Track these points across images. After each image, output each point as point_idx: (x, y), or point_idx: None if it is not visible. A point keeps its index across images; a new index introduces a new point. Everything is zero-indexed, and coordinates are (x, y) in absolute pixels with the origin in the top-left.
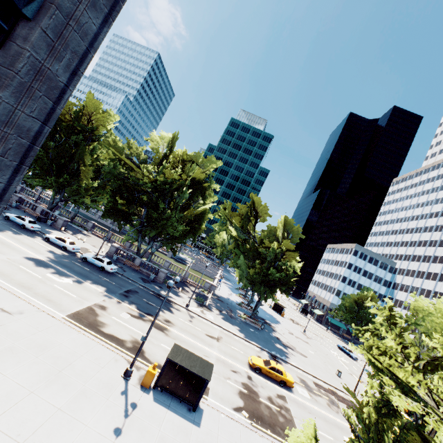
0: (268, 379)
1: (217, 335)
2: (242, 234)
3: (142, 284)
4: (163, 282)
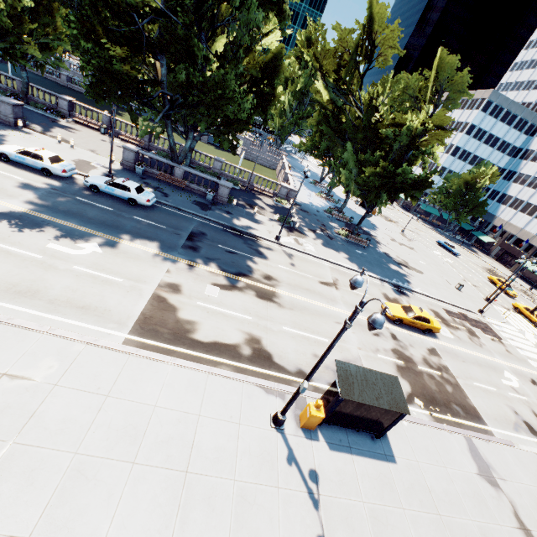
0: (409, 329)
1: (331, 277)
2: (336, 95)
3: (204, 216)
4: (227, 202)
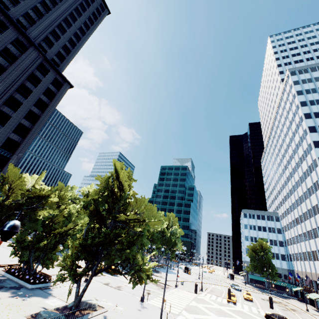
0: (105, 273)
1: None
2: None
3: None
4: None
